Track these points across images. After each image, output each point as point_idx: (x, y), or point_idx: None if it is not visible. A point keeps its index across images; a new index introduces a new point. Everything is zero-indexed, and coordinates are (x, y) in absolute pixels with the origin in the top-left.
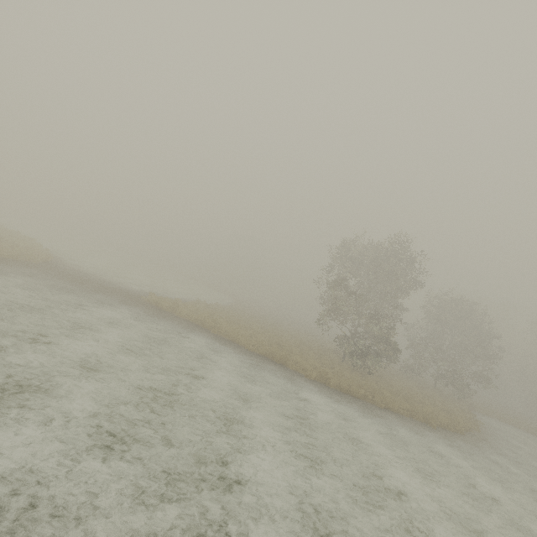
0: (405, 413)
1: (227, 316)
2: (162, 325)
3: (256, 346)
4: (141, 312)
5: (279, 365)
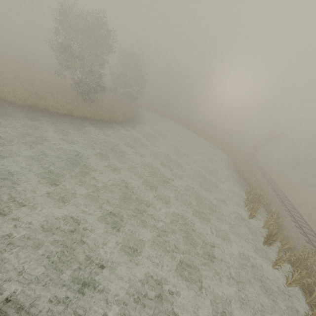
0: (108, 119)
1: None
2: None
3: (22, 100)
4: None
5: (44, 110)
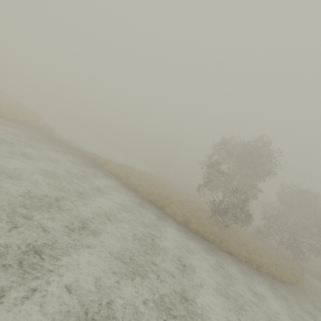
0: (242, 259)
1: (140, 176)
2: (88, 170)
3: (148, 194)
4: (80, 161)
5: (159, 208)
